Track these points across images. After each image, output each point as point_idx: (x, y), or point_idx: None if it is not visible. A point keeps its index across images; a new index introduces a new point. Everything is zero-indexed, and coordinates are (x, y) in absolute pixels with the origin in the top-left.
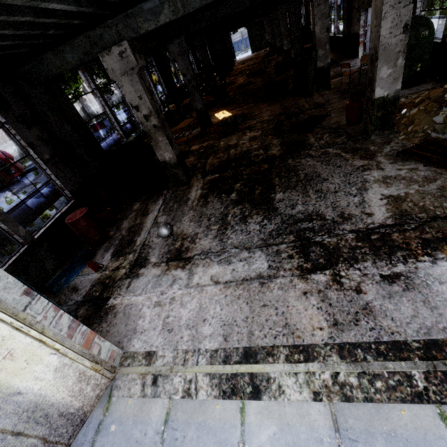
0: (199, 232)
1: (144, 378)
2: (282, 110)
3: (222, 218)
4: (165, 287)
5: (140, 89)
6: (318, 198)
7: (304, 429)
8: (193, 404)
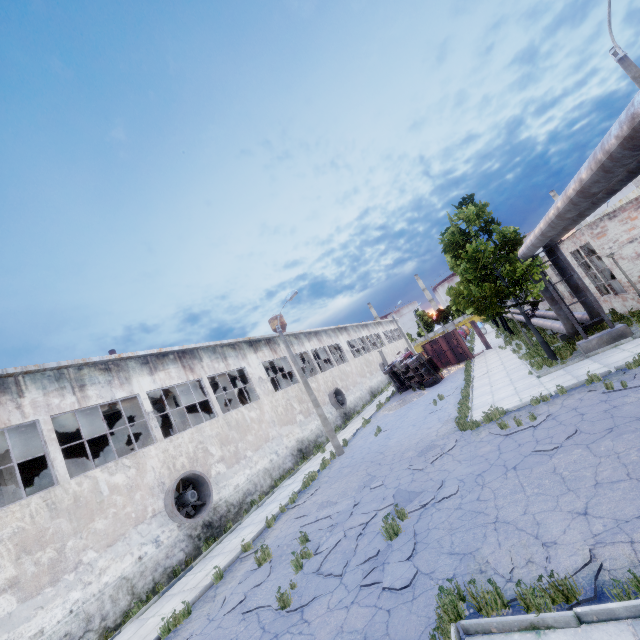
0: None
1: None
2: None
3: None
4: None
5: None
6: None
7: None
8: None
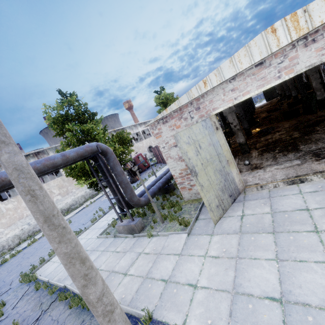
0: (263, 162)
1: (256, 187)
2: (297, 121)
3: (273, 157)
4: (254, 174)
5: (234, 117)
6: (323, 143)
7: (321, 183)
8: (278, 188)
